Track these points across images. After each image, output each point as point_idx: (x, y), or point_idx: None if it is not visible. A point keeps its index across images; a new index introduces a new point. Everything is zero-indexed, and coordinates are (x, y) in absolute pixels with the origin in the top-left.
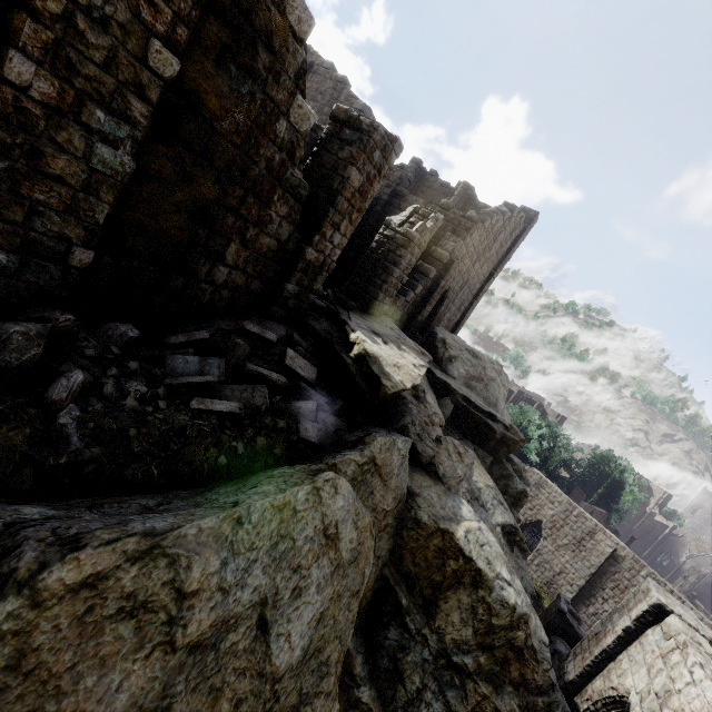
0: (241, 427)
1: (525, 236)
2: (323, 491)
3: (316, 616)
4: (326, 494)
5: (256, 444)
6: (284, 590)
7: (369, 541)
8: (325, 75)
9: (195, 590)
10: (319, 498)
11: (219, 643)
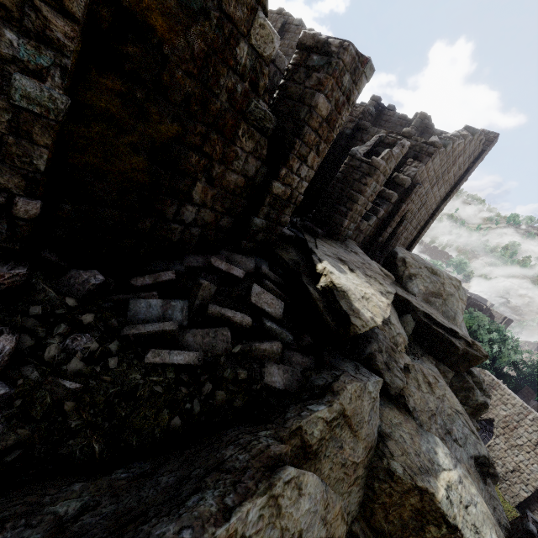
0: (198, 383)
1: (483, 157)
2: (282, 497)
3: None
4: (286, 500)
5: (214, 399)
6: None
7: (340, 528)
8: (295, 31)
9: None
10: (278, 509)
11: None
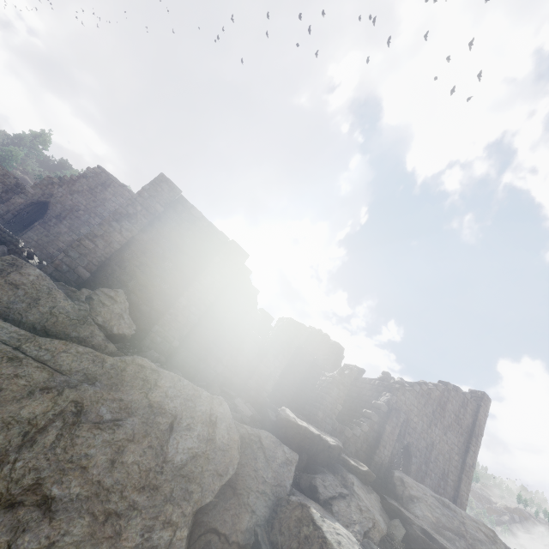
0: None
1: (485, 412)
2: (215, 400)
3: (193, 451)
4: (216, 402)
5: None
6: (184, 420)
7: (236, 452)
8: (317, 334)
9: (160, 386)
10: (212, 401)
11: (156, 415)
